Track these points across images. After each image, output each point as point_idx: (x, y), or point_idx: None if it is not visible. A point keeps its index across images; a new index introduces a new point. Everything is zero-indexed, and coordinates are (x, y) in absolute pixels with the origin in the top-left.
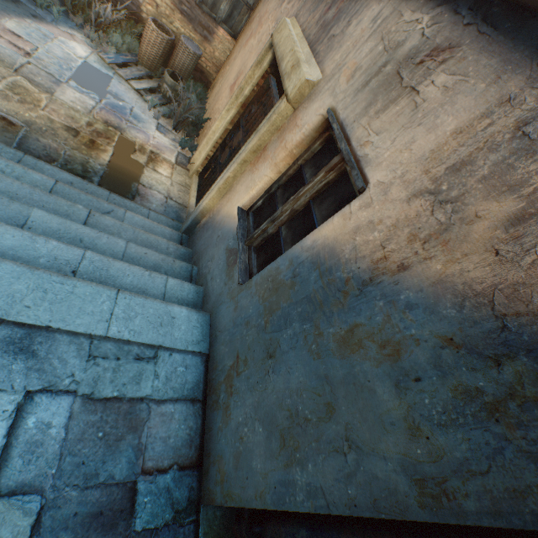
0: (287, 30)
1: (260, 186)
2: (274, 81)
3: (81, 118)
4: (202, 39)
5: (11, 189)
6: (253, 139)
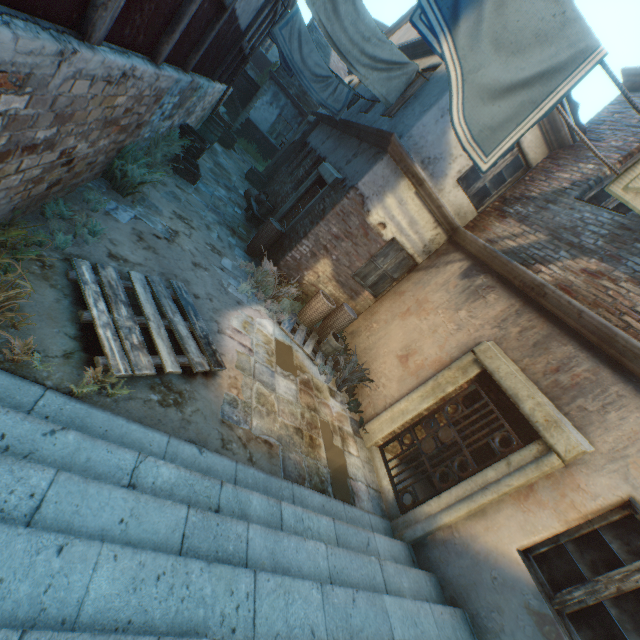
0: (505, 365)
1: (544, 534)
2: (480, 388)
3: (296, 411)
4: (348, 297)
5: (342, 562)
6: (515, 475)
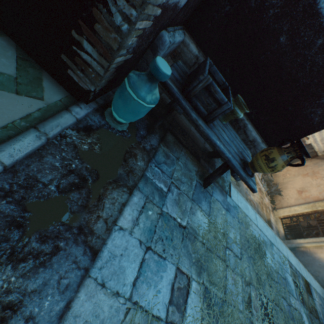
0: None
1: None
2: None
3: (258, 197)
4: None
5: None
6: None
